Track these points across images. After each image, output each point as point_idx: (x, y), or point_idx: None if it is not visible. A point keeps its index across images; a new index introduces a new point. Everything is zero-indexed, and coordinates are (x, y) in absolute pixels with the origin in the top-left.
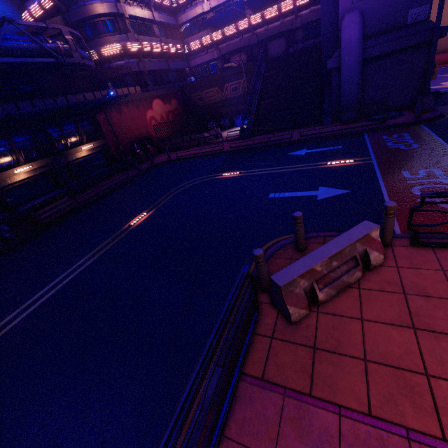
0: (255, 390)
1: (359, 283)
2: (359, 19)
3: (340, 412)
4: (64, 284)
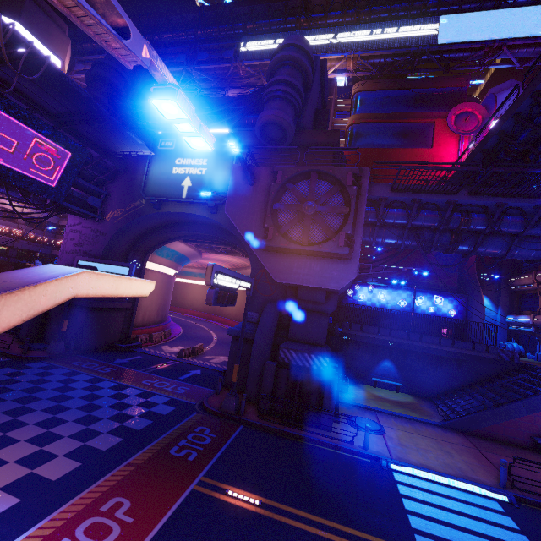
0: None
1: None
2: None
3: None
4: None
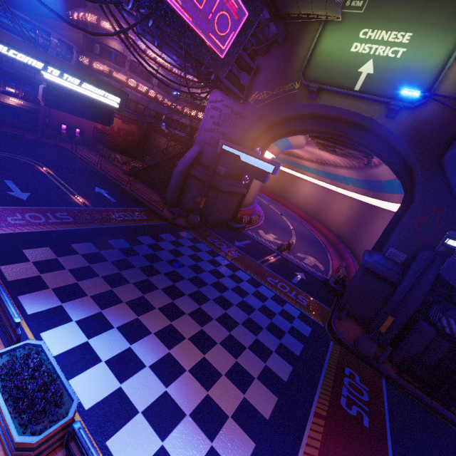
0: None
1: None
2: (197, 151)
3: None
4: None
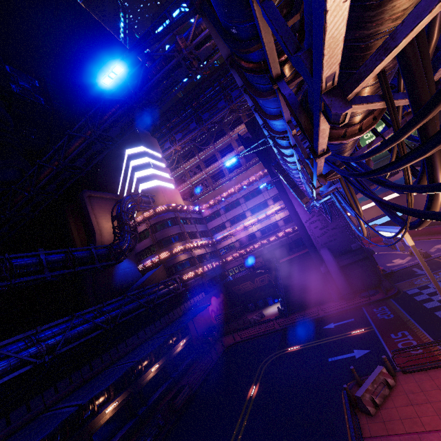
0: (370, 440)
1: (390, 394)
2: (328, 251)
3: (399, 435)
4: (240, 439)
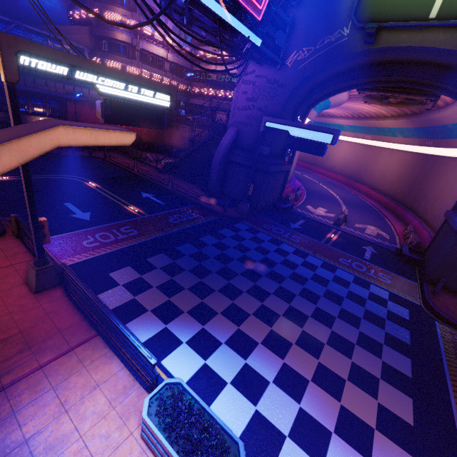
0: None
1: None
2: (234, 134)
3: None
4: None
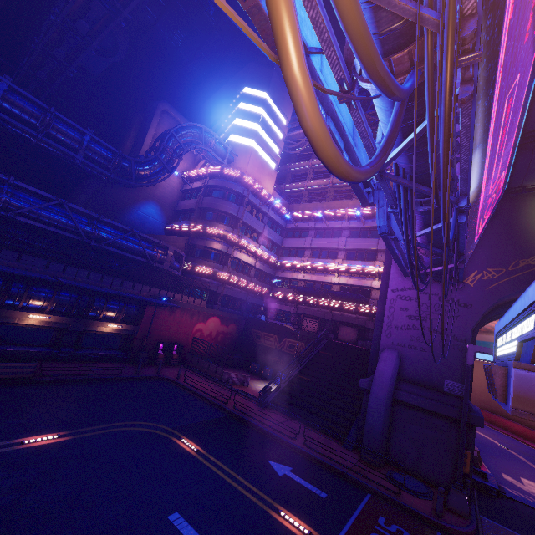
0: None
1: None
2: (396, 360)
3: None
4: None
